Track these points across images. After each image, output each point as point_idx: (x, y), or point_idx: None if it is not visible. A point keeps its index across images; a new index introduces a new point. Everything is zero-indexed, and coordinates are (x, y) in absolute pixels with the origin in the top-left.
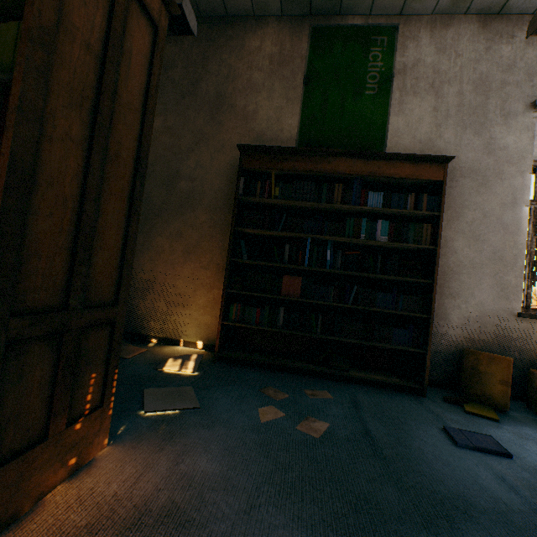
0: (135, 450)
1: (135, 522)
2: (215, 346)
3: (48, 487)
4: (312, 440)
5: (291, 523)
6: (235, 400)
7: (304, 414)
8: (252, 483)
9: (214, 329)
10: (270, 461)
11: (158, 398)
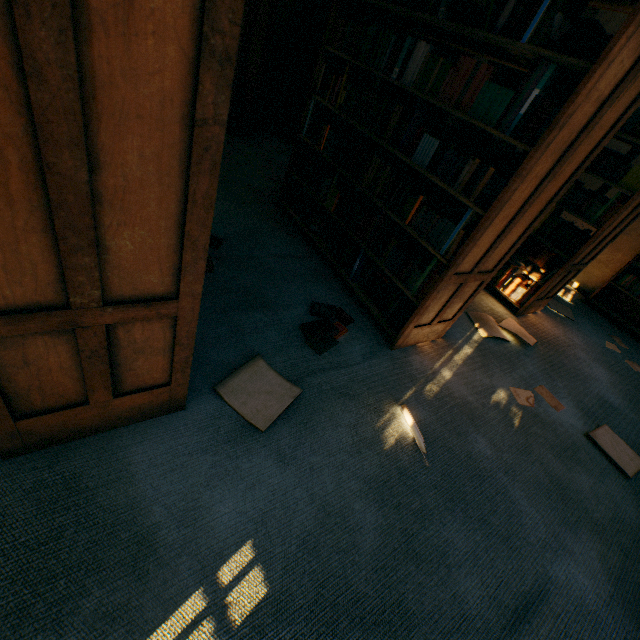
0: (549, 319)
1: (555, 337)
2: (586, 292)
3: (529, 312)
4: (630, 369)
5: (606, 373)
6: (592, 330)
7: (632, 360)
8: (595, 357)
9: (594, 281)
10: (604, 359)
11: (553, 305)
